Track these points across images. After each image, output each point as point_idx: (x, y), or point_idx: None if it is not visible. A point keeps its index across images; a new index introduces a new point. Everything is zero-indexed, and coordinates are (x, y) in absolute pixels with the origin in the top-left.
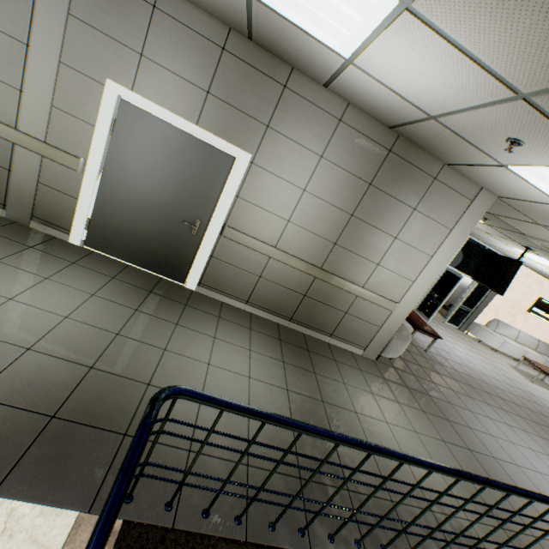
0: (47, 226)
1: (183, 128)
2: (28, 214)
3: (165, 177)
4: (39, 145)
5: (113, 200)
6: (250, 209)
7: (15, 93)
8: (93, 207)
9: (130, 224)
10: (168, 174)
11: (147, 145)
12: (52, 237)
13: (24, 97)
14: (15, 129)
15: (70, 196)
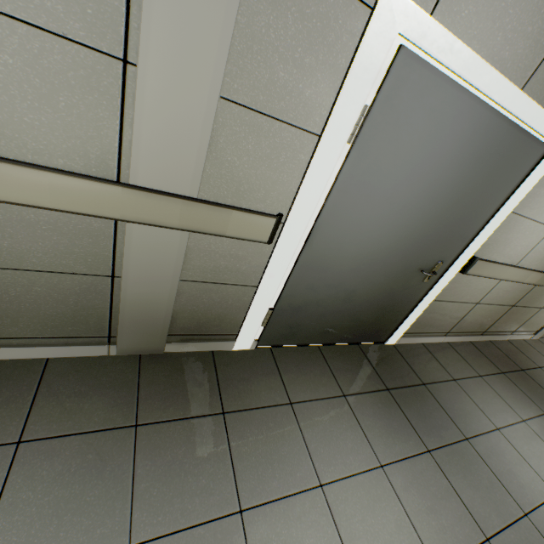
0: (193, 340)
1: (492, 102)
2: (160, 336)
3: (419, 211)
4: (188, 210)
5: (319, 271)
6: (515, 226)
7: (105, 72)
8: (282, 291)
9: (336, 297)
10: (427, 203)
11: (412, 156)
12: (208, 355)
13: (138, 81)
14: (121, 184)
15: (240, 284)
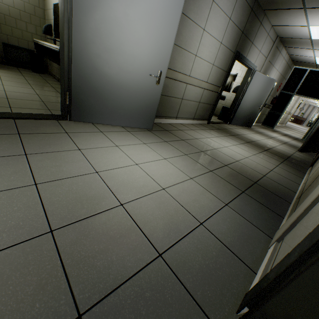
0: None
1: None
2: None
3: None
4: None
5: None
6: (288, 107)
7: None
8: None
9: None
10: None
11: None
12: None
13: None
14: None
15: None
